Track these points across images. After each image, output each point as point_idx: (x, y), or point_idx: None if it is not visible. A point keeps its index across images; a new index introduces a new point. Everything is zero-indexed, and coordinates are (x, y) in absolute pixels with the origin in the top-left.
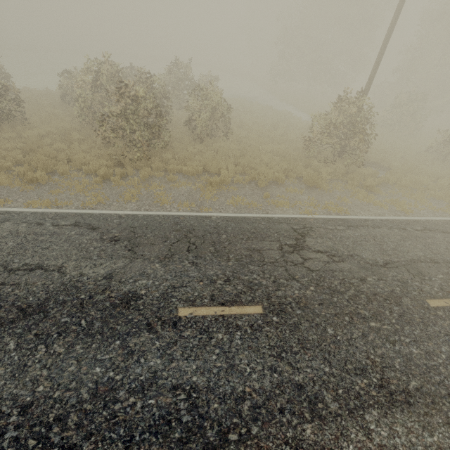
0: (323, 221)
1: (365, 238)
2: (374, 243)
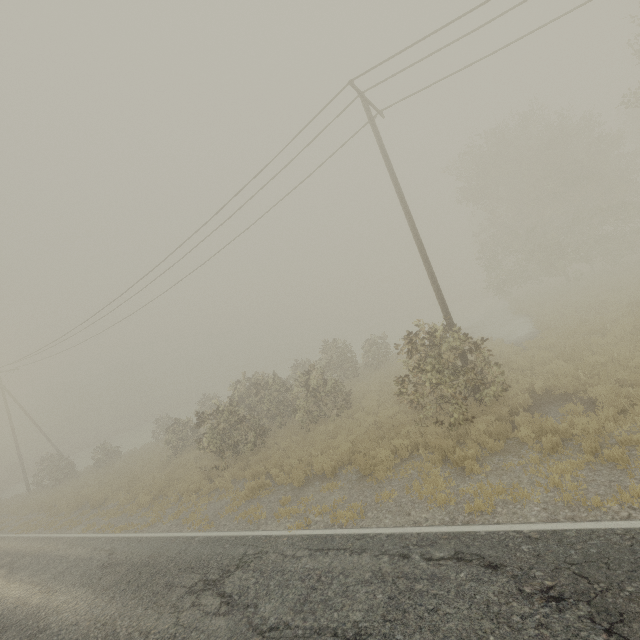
0: (297, 540)
1: (310, 573)
2: (309, 585)
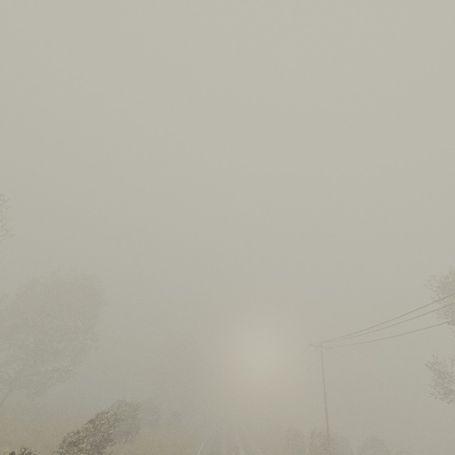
0: None
1: None
2: None
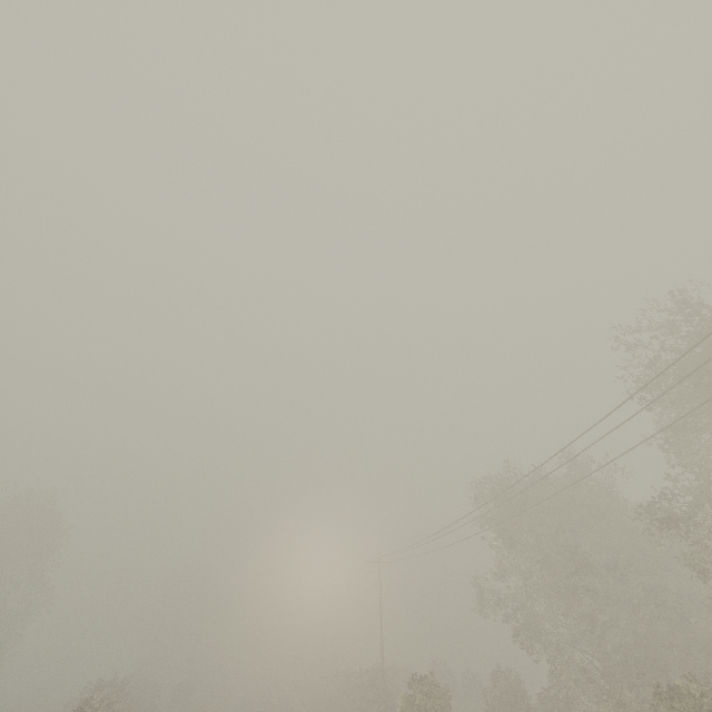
0: None
1: None
2: None
